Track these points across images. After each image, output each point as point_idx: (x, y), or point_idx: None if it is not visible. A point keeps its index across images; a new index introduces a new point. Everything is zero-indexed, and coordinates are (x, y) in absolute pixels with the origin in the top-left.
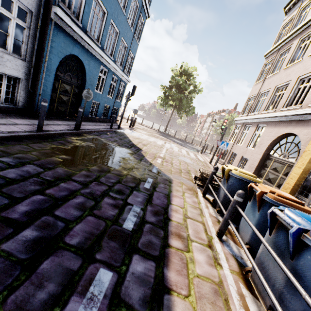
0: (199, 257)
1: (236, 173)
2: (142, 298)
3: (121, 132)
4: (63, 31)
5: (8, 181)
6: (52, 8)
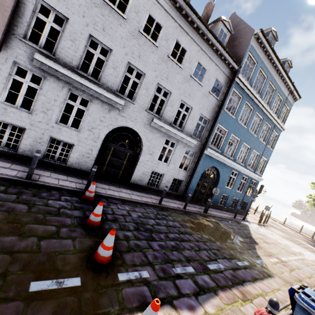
0: (249, 309)
1: None
2: (202, 284)
3: (244, 224)
4: (209, 156)
5: (169, 225)
6: (205, 148)
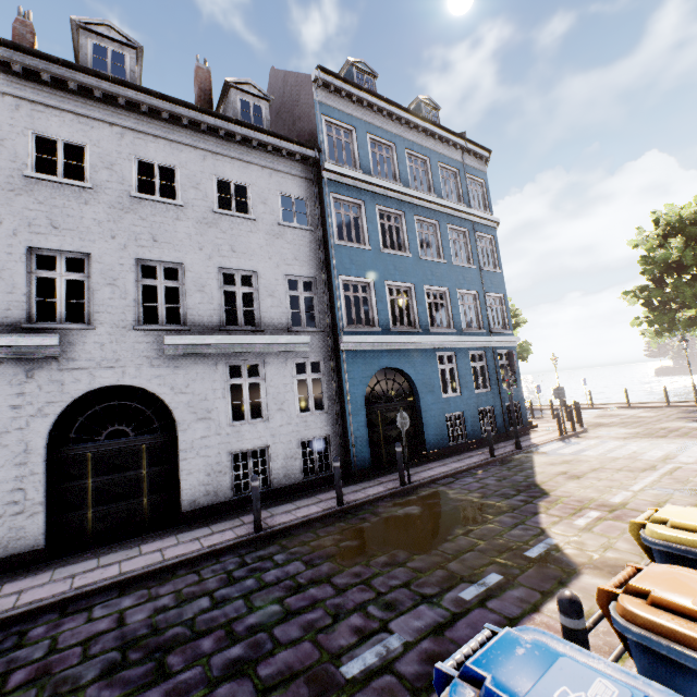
0: None
1: (652, 534)
2: None
3: (521, 457)
4: (359, 353)
5: (262, 585)
6: (339, 340)
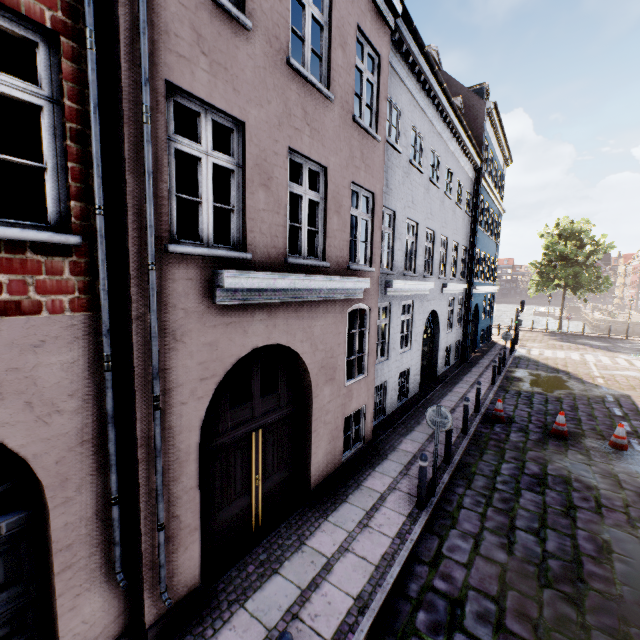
0: None
1: None
2: None
3: (521, 356)
4: (473, 295)
5: (543, 400)
6: (471, 287)
